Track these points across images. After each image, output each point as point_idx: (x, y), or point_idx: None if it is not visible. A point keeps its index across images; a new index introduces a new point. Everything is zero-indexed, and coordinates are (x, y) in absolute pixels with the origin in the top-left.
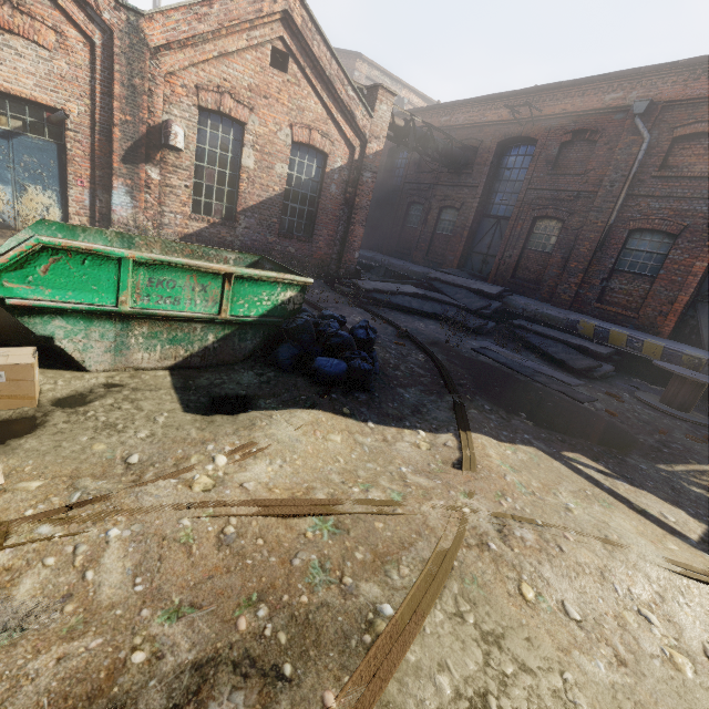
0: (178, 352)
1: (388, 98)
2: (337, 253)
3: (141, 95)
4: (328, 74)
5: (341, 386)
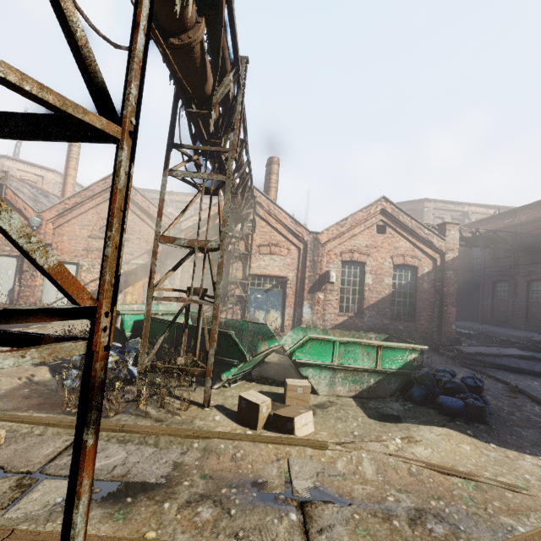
0: (356, 388)
1: (454, 227)
2: (436, 326)
3: (317, 263)
4: (410, 227)
5: (462, 417)
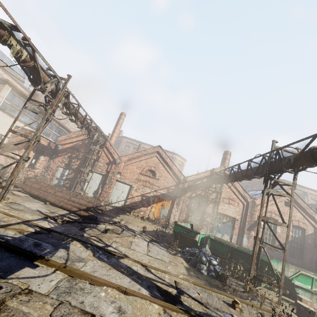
0: None
1: None
2: (314, 266)
3: (253, 214)
4: (303, 207)
5: None
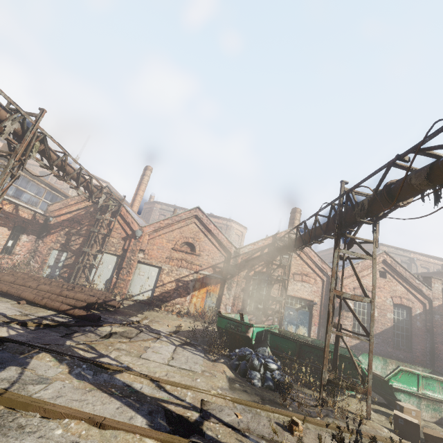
0: (436, 415)
1: (437, 281)
2: (429, 360)
3: None
4: (405, 276)
5: None
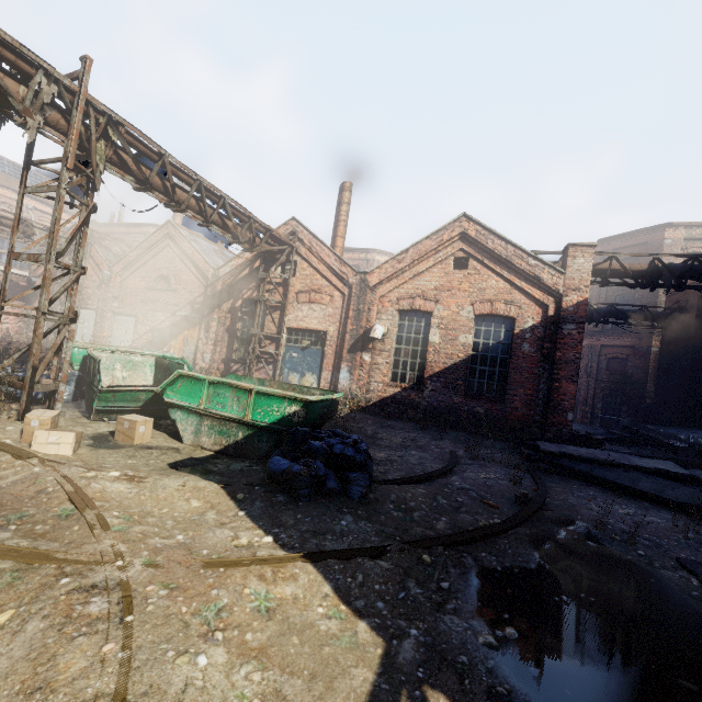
0: (223, 442)
1: (583, 251)
2: (541, 414)
3: (362, 313)
4: (504, 257)
5: (279, 485)
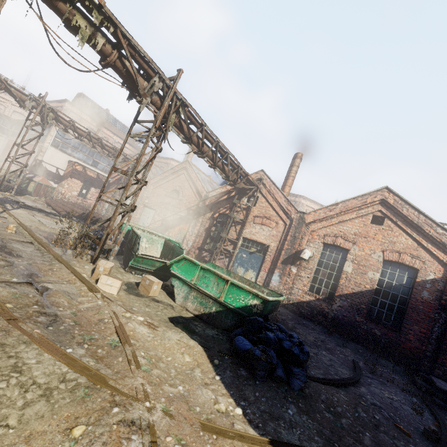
0: (201, 309)
1: None
2: (432, 351)
3: (297, 239)
4: (415, 222)
5: (241, 360)
